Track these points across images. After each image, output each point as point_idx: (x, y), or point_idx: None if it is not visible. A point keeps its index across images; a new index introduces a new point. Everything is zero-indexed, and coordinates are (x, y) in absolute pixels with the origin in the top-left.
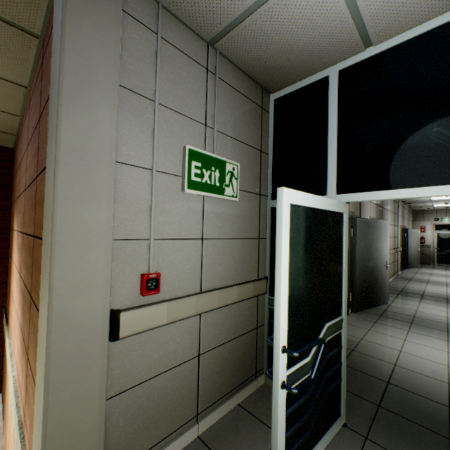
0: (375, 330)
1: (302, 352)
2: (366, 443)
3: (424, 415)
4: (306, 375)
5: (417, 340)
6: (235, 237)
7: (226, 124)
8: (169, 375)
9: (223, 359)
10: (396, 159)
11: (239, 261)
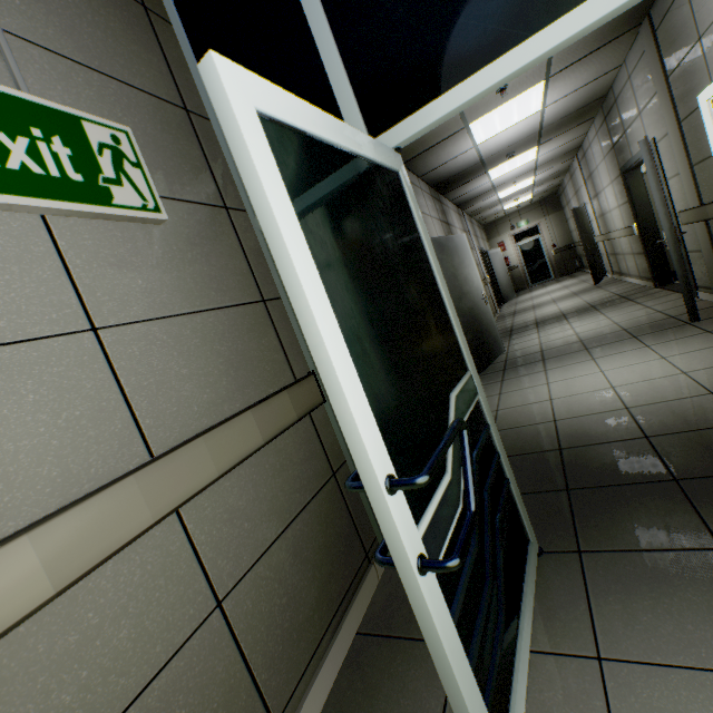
0: (508, 390)
1: (435, 467)
2: (584, 560)
3: (627, 466)
4: (458, 511)
5: (561, 376)
6: (202, 308)
7: (35, 20)
8: (147, 709)
9: (288, 573)
10: (451, 12)
11: (235, 358)
